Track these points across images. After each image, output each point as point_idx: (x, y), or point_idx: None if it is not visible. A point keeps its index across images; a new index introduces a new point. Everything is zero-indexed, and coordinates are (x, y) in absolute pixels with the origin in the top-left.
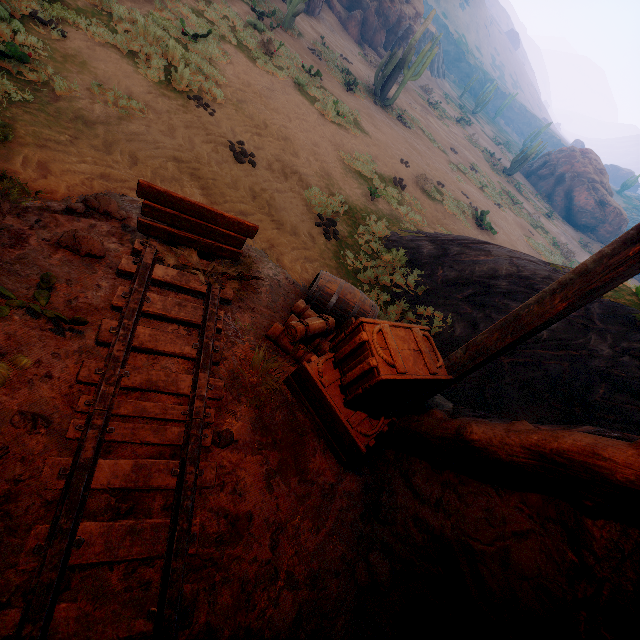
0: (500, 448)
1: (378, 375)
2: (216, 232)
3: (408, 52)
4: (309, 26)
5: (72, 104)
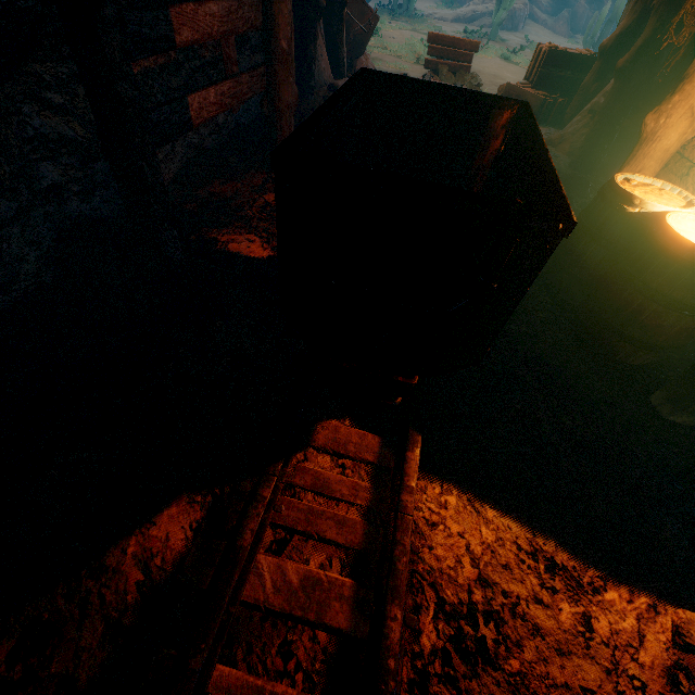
0: (615, 32)
1: (547, 50)
2: (459, 54)
3: (619, 3)
4: (513, 36)
5: (380, 69)
